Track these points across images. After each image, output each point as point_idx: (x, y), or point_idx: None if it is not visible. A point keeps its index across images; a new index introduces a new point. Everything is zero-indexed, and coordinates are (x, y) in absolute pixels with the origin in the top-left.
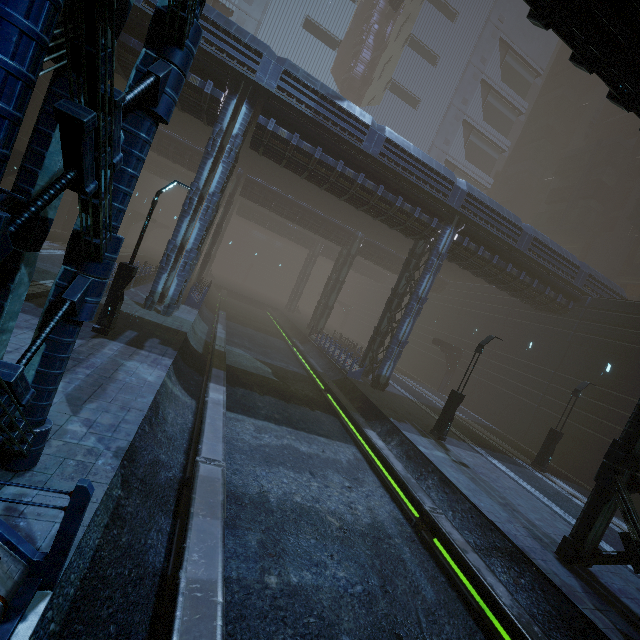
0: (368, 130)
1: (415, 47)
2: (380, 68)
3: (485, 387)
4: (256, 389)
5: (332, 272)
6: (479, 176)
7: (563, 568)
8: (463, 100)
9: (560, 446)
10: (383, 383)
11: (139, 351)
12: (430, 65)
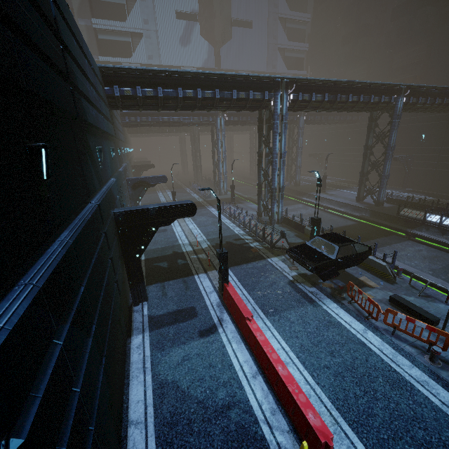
0: None
1: None
2: (217, 4)
3: (337, 165)
4: None
5: (250, 145)
6: (299, 46)
7: (356, 203)
8: (274, 5)
9: (369, 175)
10: (298, 183)
11: (244, 204)
12: None
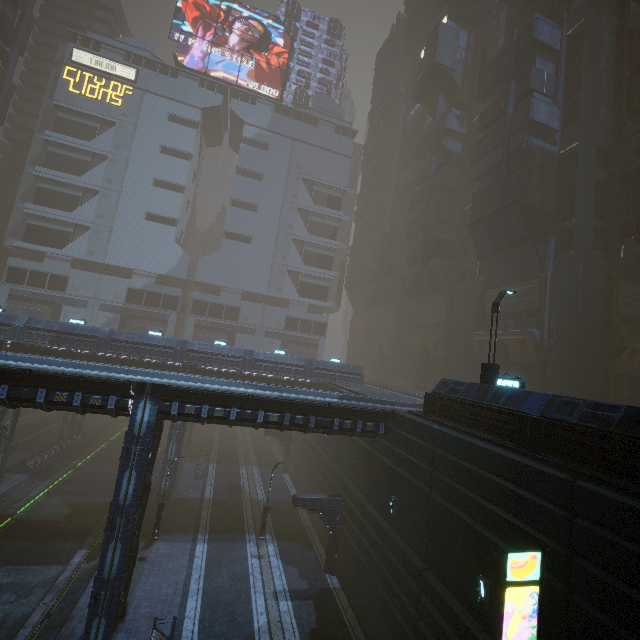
0: (97, 339)
1: (237, 204)
2: None
3: (298, 464)
4: (23, 537)
5: None
6: (321, 273)
7: None
8: (288, 226)
9: None
10: (165, 495)
11: None
12: (253, 212)
